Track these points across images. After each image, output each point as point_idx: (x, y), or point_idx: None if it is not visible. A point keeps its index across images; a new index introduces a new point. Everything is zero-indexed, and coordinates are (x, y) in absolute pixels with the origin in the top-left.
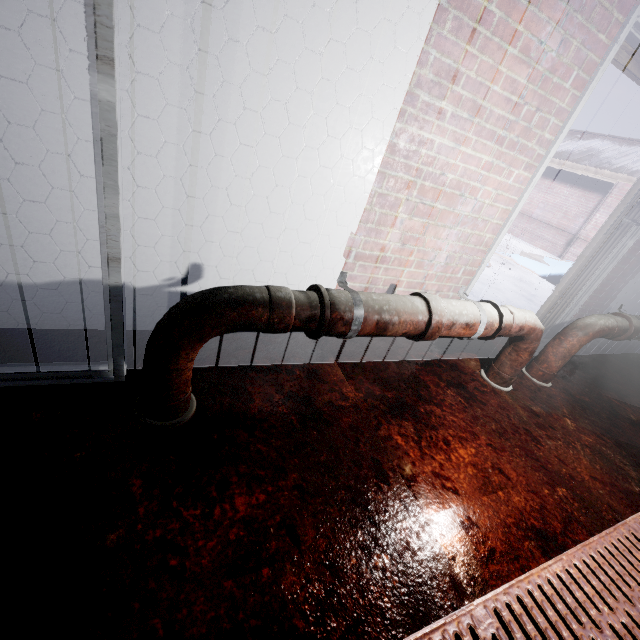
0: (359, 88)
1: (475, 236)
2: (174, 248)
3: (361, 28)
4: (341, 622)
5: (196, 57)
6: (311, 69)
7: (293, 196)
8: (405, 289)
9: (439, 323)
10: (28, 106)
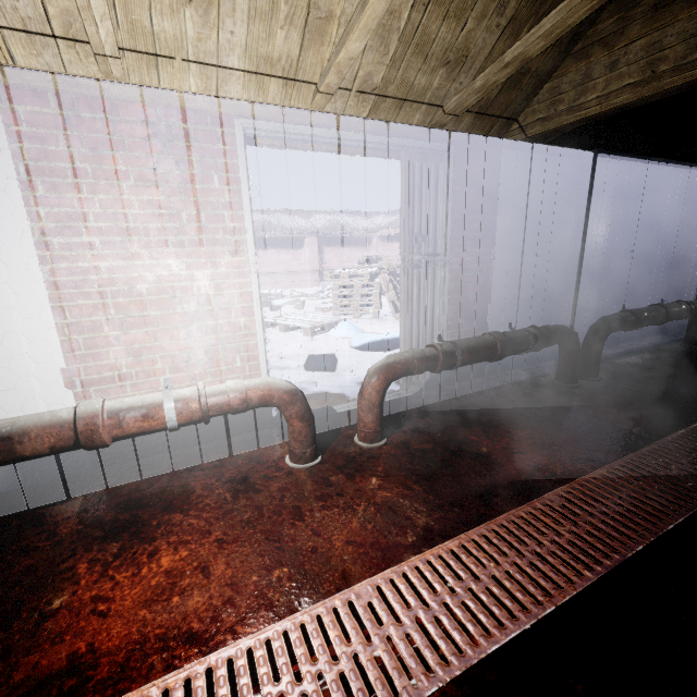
0: None
1: (225, 325)
2: None
3: None
4: None
5: None
6: None
7: None
8: None
9: (90, 425)
10: None
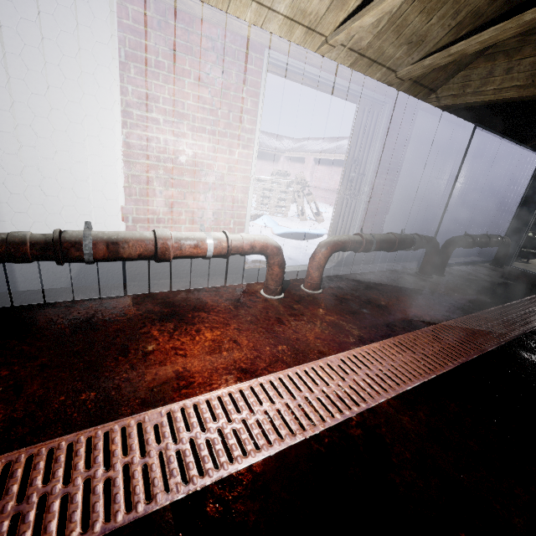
0: (84, 112)
1: (229, 197)
2: None
3: (69, 79)
4: (26, 429)
5: None
6: (42, 104)
7: (61, 183)
8: None
9: (165, 244)
10: None
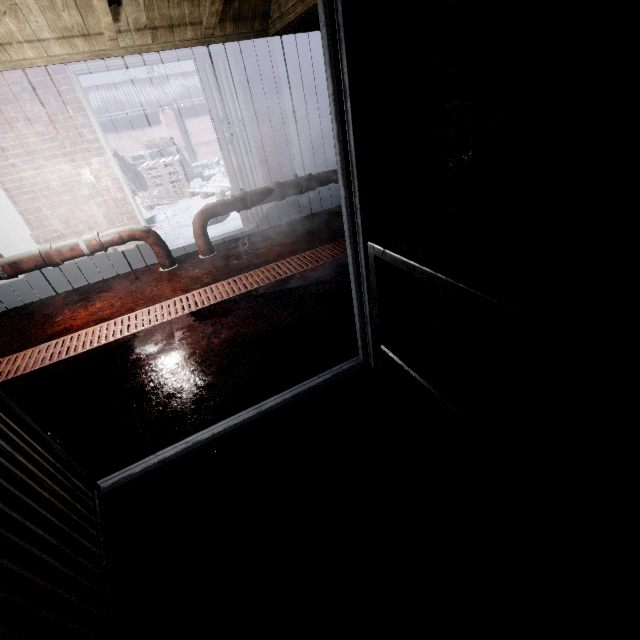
0: None
1: (110, 199)
2: None
3: None
4: None
5: None
6: None
7: None
8: None
9: (48, 255)
10: None
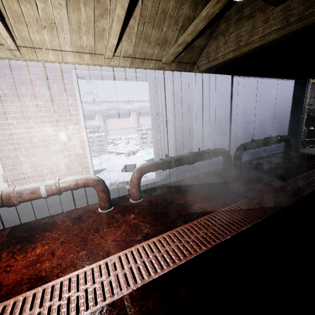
0: None
1: (73, 154)
2: None
3: None
4: None
5: None
6: None
7: None
8: None
9: (8, 197)
10: None
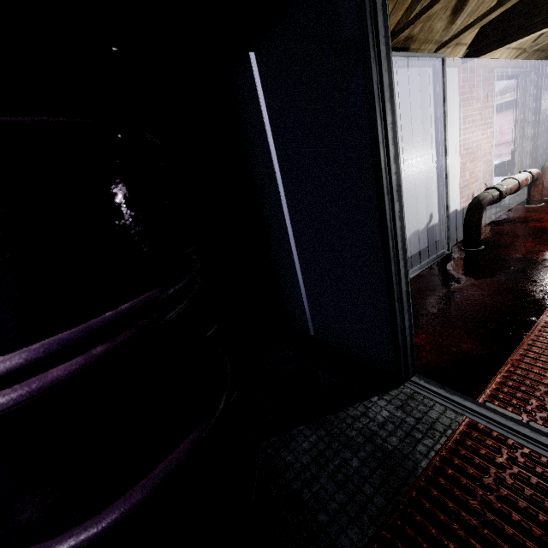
0: (450, 135)
1: (486, 160)
2: (426, 210)
3: (447, 121)
4: None
5: (424, 151)
6: None
7: None
8: (476, 193)
9: (521, 181)
10: (403, 183)
